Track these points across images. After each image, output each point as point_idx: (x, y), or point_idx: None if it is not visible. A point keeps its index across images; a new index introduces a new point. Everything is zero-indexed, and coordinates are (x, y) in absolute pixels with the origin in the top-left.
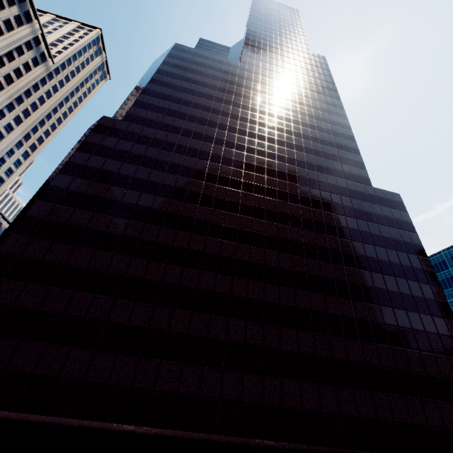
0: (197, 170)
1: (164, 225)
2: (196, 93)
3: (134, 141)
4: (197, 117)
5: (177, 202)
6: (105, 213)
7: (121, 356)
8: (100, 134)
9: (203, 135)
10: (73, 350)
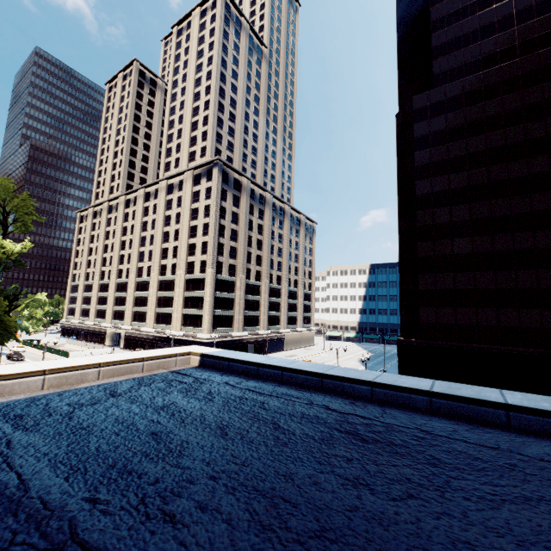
0: None
1: None
2: None
3: (462, 107)
4: (530, 6)
5: None
6: (480, 200)
7: None
8: (423, 122)
9: None
10: (520, 310)
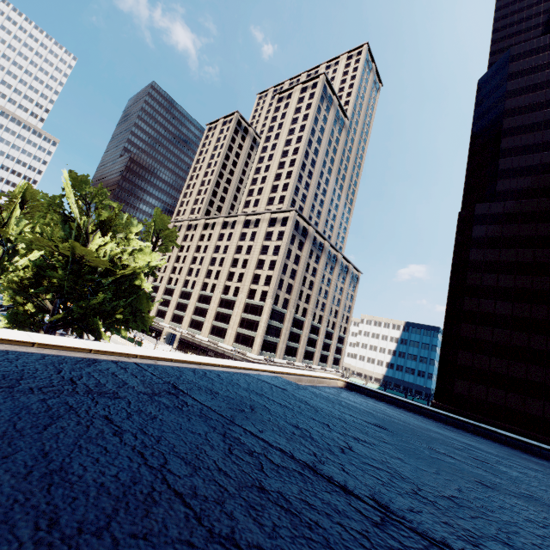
0: None
1: None
2: None
3: (517, 223)
4: None
5: None
6: (522, 302)
7: None
8: (482, 226)
9: None
10: (545, 402)
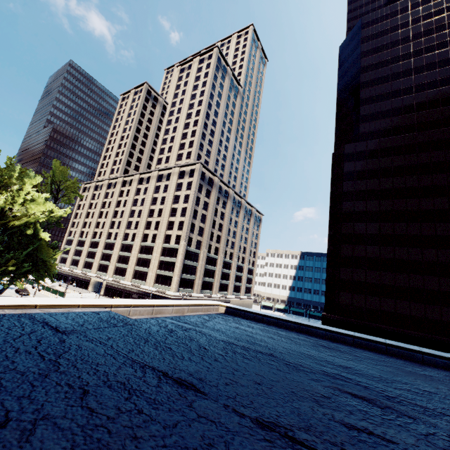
0: (448, 162)
1: (437, 221)
2: (412, 72)
3: (378, 157)
4: (424, 102)
5: (440, 199)
6: (386, 222)
7: (443, 307)
8: (351, 162)
9: (440, 120)
10: (410, 303)
